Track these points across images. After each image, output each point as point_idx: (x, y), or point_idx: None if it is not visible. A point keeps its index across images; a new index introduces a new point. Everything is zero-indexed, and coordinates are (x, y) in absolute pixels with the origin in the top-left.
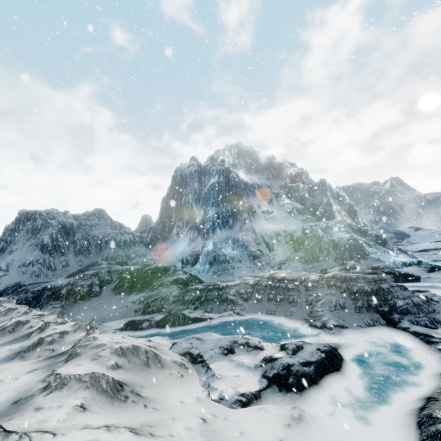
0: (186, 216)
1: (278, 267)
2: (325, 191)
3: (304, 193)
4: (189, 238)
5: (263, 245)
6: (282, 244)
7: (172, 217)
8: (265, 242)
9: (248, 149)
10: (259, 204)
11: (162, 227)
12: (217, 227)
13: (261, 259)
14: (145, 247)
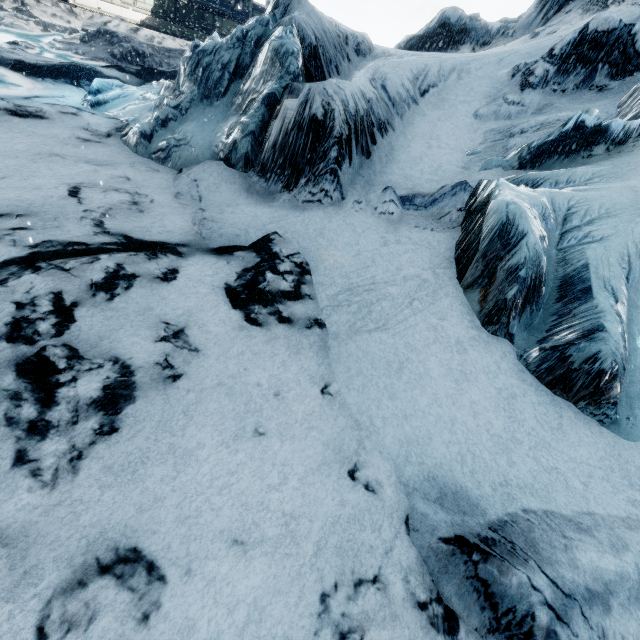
0: None
1: None
2: None
3: None
4: None
5: None
6: None
7: None
8: None
9: None
10: None
11: None
12: None
13: None
14: None
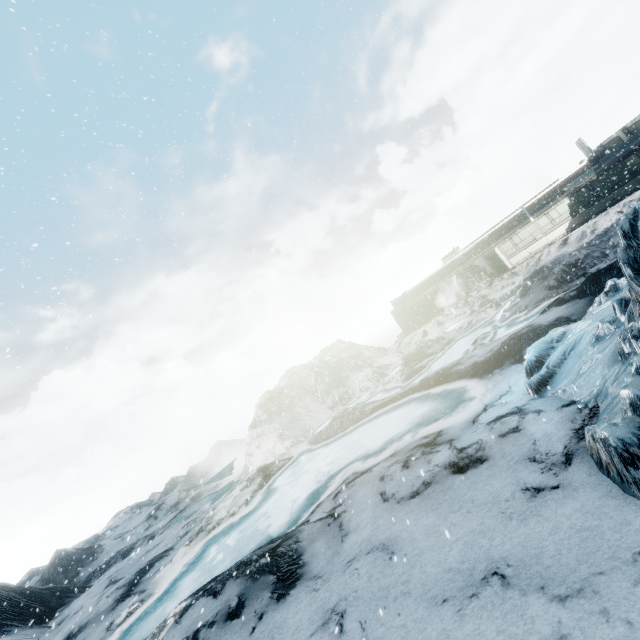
0: None
1: None
2: None
3: None
4: None
5: None
6: None
7: None
8: None
9: None
10: None
11: None
12: None
13: None
14: None
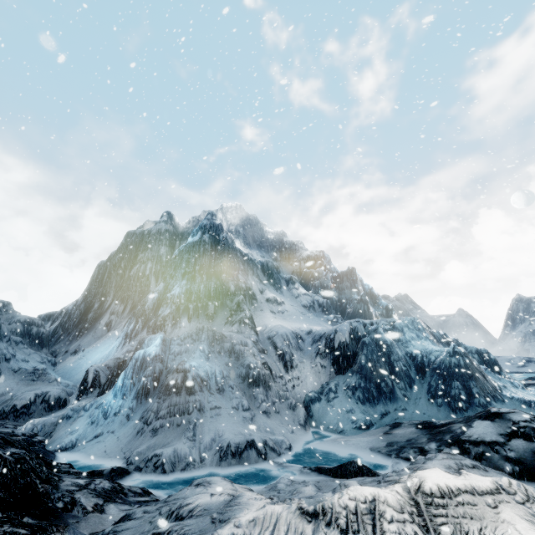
0: (134, 295)
1: (305, 409)
2: (356, 285)
3: (327, 282)
4: (125, 333)
5: (273, 355)
6: (309, 355)
7: (108, 295)
8: (277, 348)
9: (251, 218)
10: (262, 287)
11: (84, 311)
12: (183, 316)
13: (270, 386)
14: (30, 344)
